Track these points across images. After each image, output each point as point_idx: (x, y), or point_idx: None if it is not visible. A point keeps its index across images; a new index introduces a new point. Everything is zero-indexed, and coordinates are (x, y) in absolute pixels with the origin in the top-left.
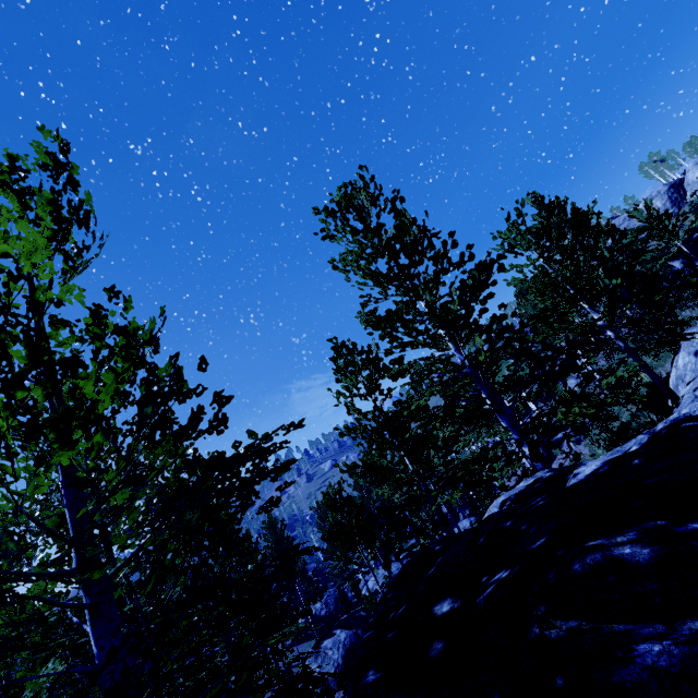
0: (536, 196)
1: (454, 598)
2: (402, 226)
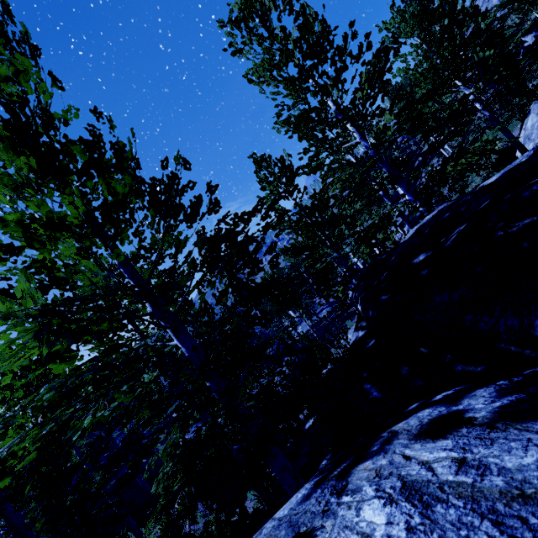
0: None
1: (425, 252)
2: (307, 23)
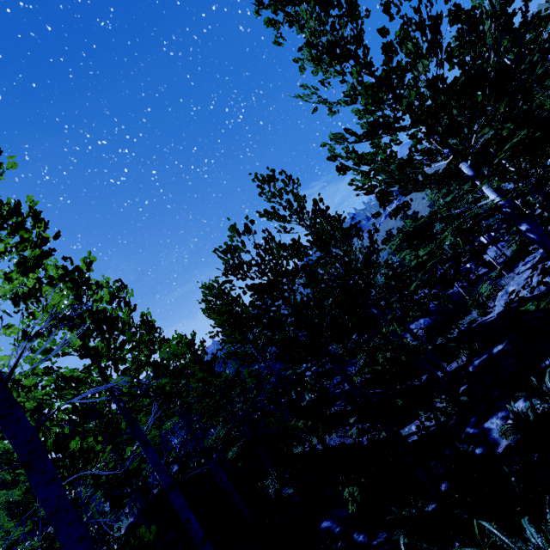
0: None
1: None
2: None
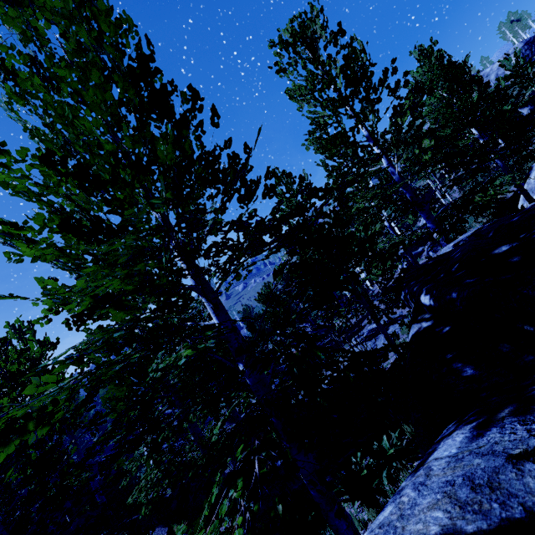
0: (422, 49)
1: (508, 244)
2: (354, 53)
